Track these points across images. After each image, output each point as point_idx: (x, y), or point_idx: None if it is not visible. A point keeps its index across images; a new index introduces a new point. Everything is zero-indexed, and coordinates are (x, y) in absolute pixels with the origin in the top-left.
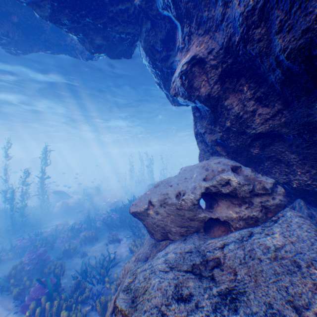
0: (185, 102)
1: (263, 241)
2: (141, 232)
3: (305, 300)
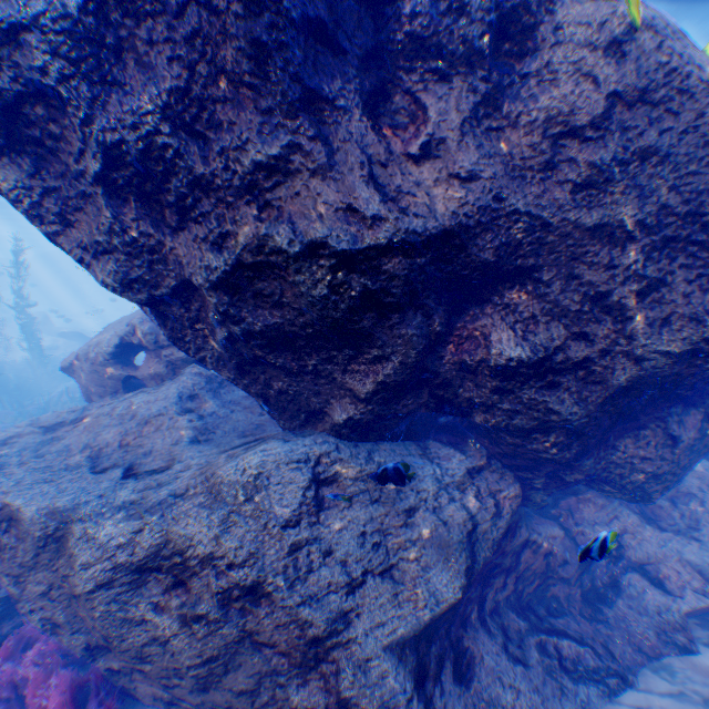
0: None
1: (136, 398)
2: None
3: (100, 441)
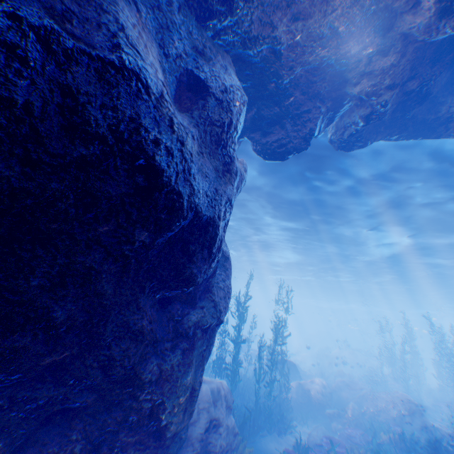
0: None
1: None
2: None
3: None
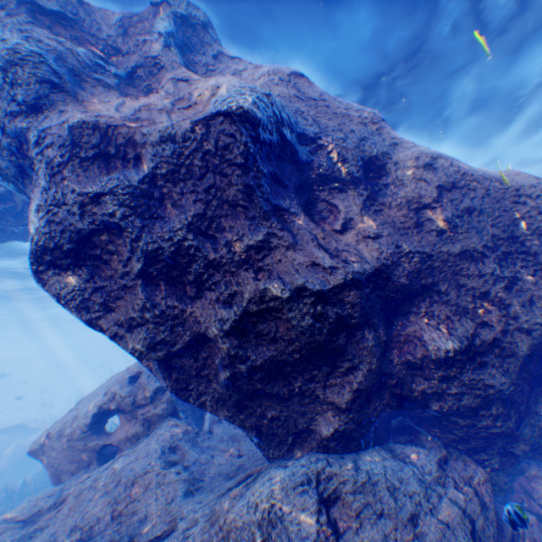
0: None
1: (119, 463)
2: None
3: (90, 519)
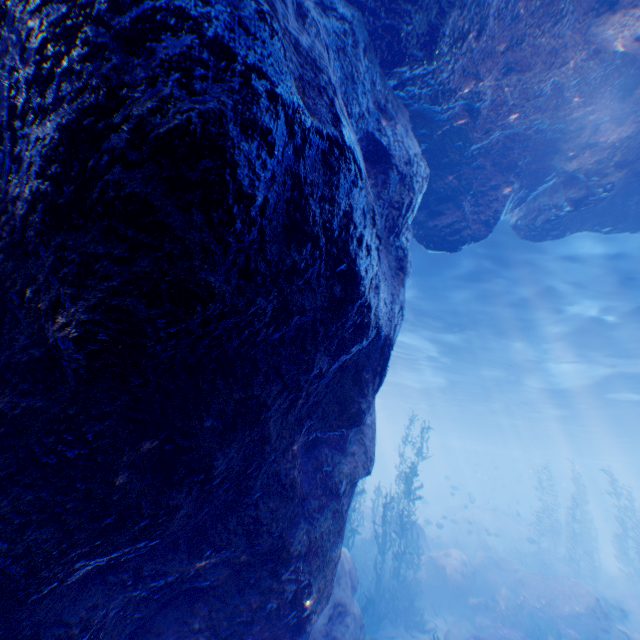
0: None
1: None
2: None
3: None
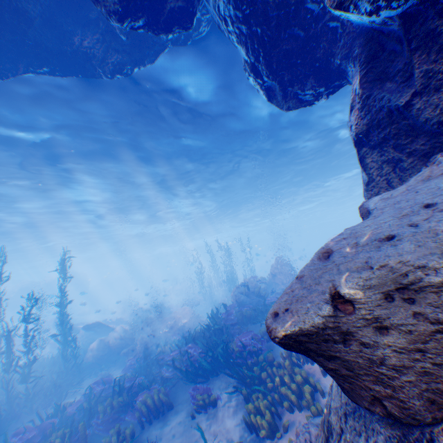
0: (375, 10)
1: None
2: (257, 377)
3: None
